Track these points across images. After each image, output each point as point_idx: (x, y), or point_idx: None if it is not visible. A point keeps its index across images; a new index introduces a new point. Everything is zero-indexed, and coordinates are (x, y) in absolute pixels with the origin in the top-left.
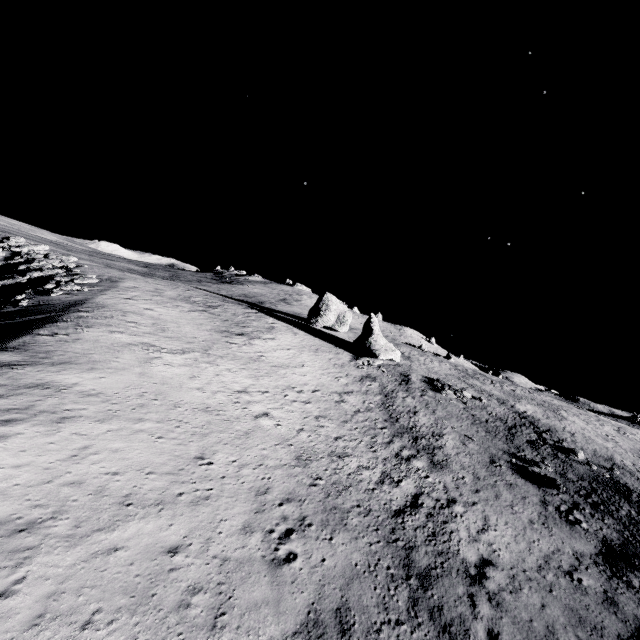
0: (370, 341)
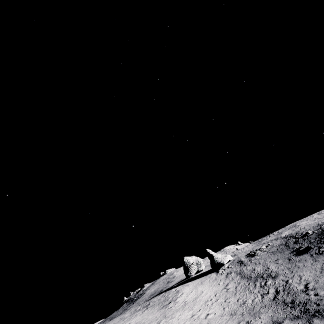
0: (215, 260)
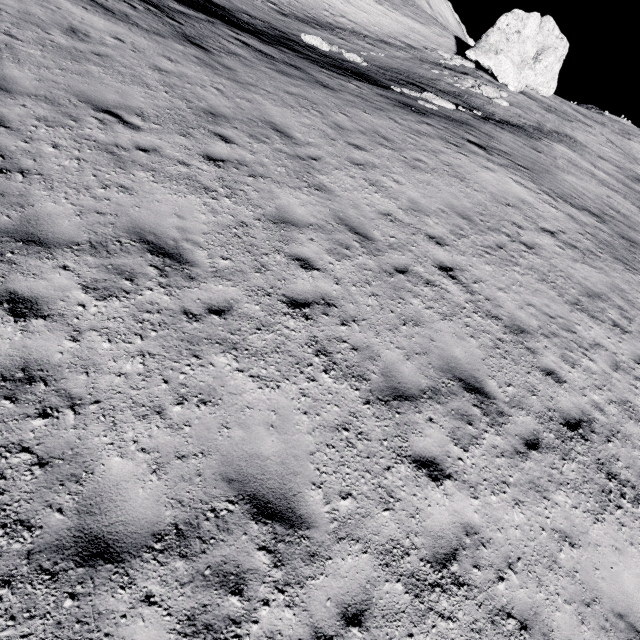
0: (482, 37)
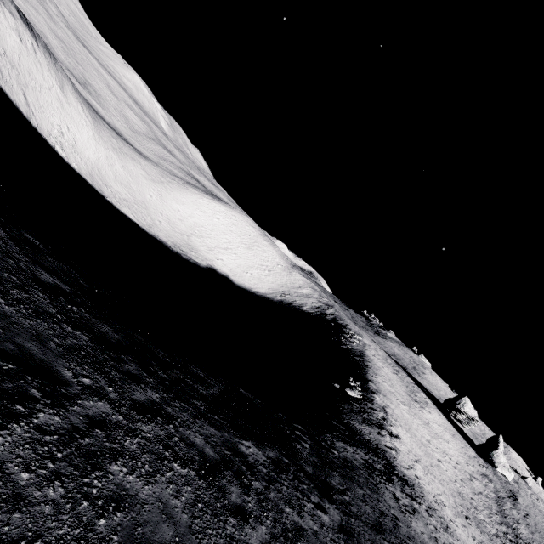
0: (493, 453)
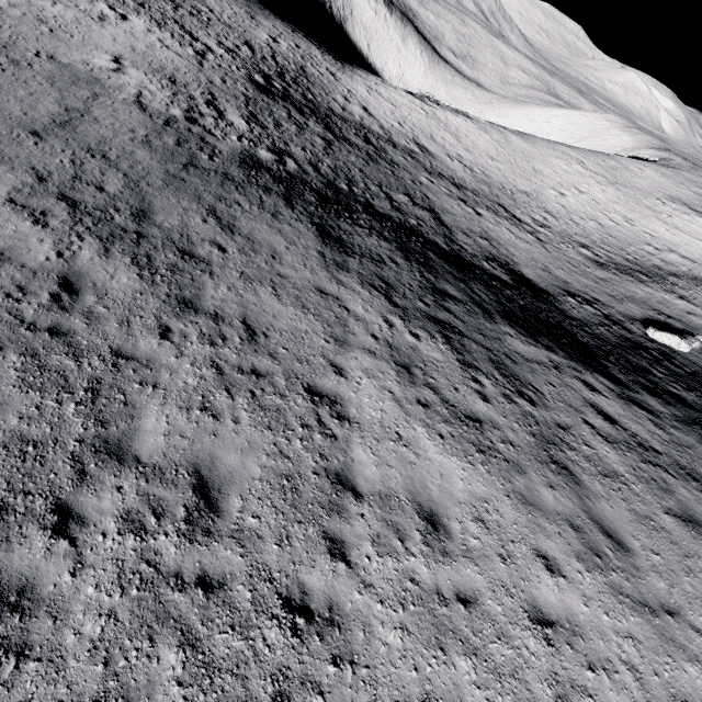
0: None
